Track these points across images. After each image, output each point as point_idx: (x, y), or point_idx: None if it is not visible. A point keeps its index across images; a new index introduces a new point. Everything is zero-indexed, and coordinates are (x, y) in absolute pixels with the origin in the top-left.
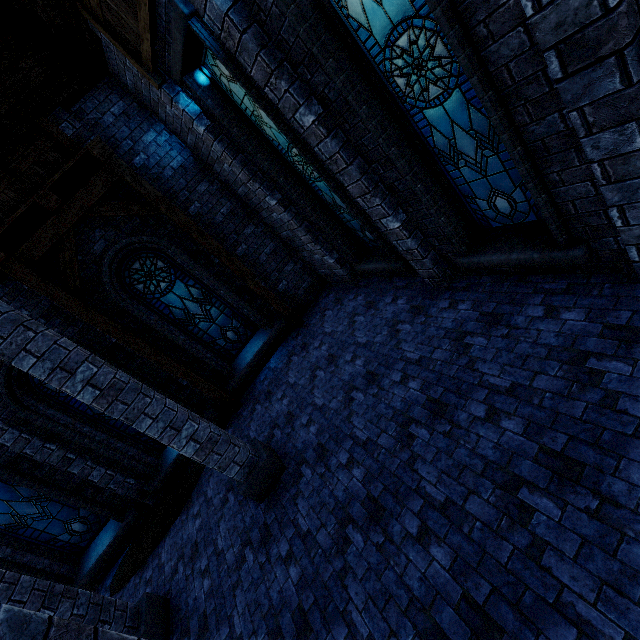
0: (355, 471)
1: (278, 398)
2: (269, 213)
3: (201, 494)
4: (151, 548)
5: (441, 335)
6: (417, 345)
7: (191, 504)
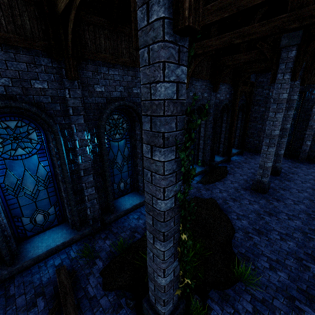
0: (309, 176)
1: (253, 164)
2: (257, 124)
3: (236, 173)
4: (220, 178)
5: (312, 166)
6: (306, 166)
7: (232, 174)
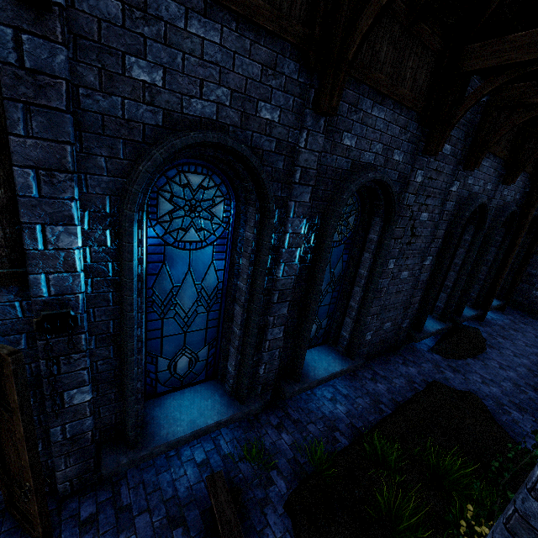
0: None
1: (533, 336)
2: None
3: (503, 347)
4: (474, 351)
5: None
6: None
7: (496, 348)
